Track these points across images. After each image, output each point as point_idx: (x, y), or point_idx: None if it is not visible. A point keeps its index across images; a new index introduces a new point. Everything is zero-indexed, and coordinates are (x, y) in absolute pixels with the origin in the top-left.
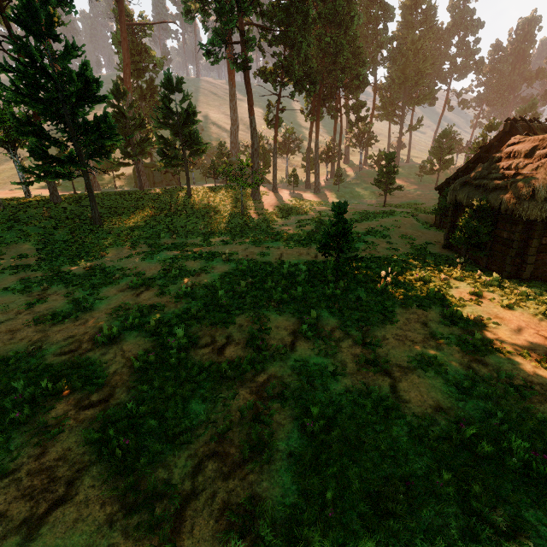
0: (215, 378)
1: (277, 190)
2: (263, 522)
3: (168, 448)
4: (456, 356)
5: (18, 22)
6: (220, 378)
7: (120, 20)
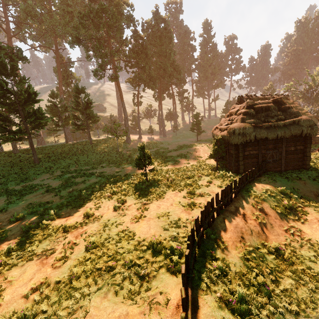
0: (60, 232)
1: (141, 137)
2: (43, 285)
3: (21, 263)
4: (179, 211)
5: None
6: (63, 231)
7: (56, 61)
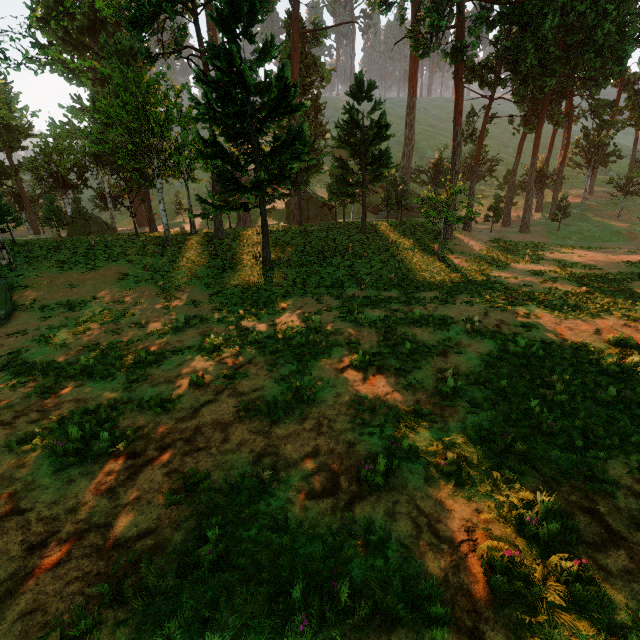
0: None
1: (470, 227)
2: None
3: None
4: None
5: (219, 21)
6: None
7: (293, 28)
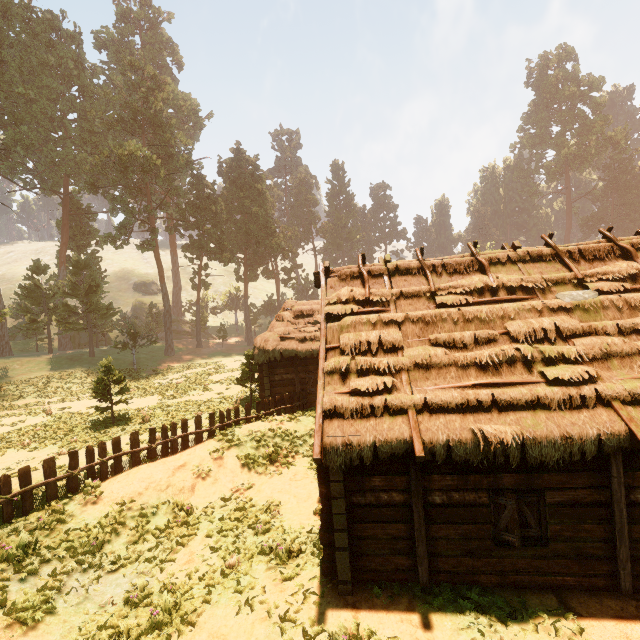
0: None
1: (201, 345)
2: None
3: None
4: None
5: None
6: None
7: (63, 211)
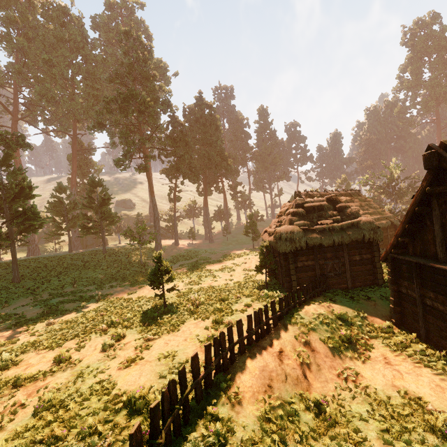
0: (8, 387)
1: (178, 243)
2: None
3: None
4: (191, 349)
5: None
6: (13, 387)
7: (73, 148)
